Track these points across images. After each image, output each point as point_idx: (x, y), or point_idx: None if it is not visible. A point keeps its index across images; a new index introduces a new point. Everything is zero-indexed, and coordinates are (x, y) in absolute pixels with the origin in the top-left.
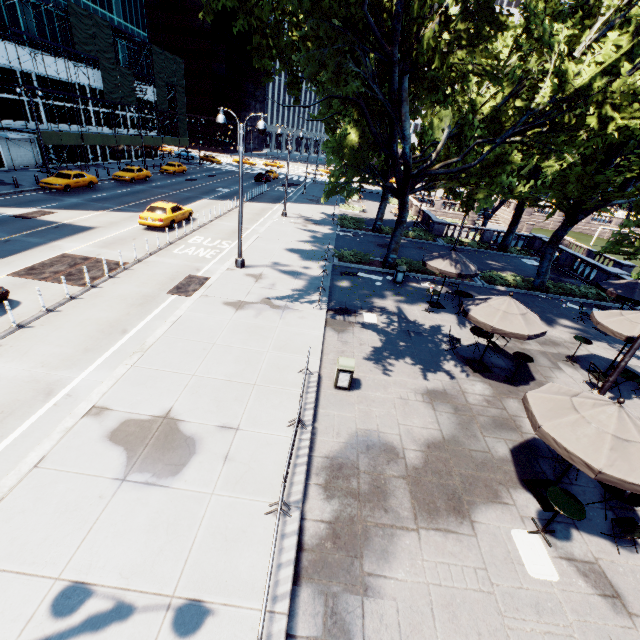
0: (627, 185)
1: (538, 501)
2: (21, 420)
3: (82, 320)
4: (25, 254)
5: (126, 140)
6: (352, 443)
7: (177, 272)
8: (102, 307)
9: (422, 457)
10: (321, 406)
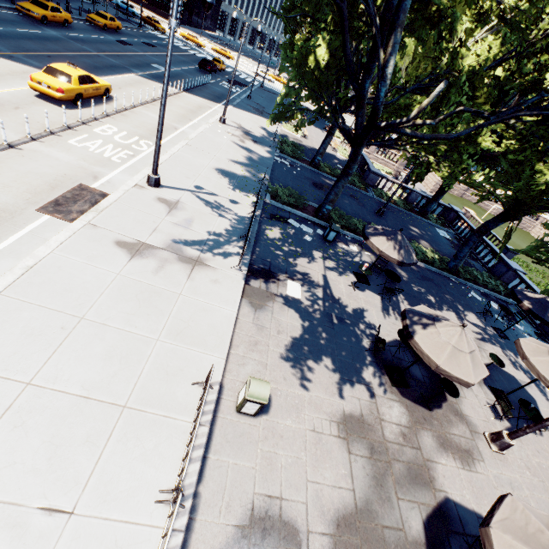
0: None
1: None
2: None
3: None
4: None
5: None
6: (244, 526)
7: (64, 176)
8: None
9: (329, 547)
10: (213, 448)
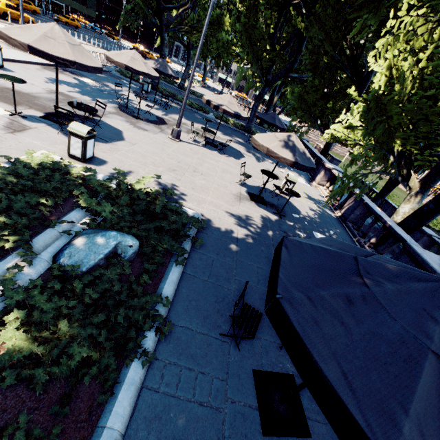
0: (296, 60)
1: (43, 116)
2: None
3: None
4: None
5: None
6: None
7: None
8: None
9: None
10: None
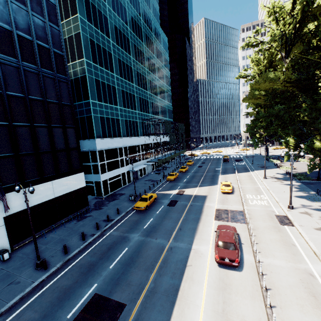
0: None
1: None
2: (320, 287)
3: (269, 239)
4: (205, 210)
5: (173, 156)
6: None
7: (267, 213)
8: (267, 233)
9: None
10: None
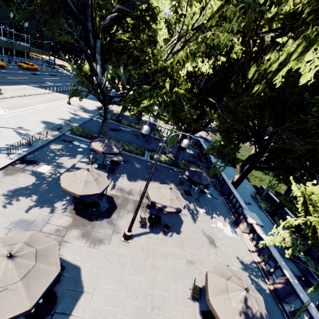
0: (210, 122)
1: None
2: None
3: None
4: None
5: None
6: None
7: None
8: None
9: None
10: None
